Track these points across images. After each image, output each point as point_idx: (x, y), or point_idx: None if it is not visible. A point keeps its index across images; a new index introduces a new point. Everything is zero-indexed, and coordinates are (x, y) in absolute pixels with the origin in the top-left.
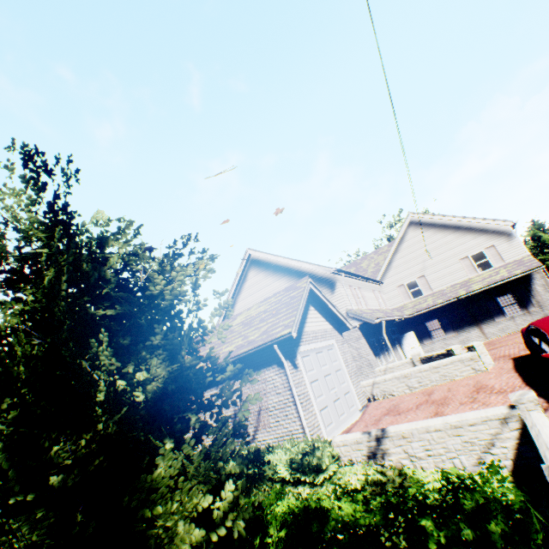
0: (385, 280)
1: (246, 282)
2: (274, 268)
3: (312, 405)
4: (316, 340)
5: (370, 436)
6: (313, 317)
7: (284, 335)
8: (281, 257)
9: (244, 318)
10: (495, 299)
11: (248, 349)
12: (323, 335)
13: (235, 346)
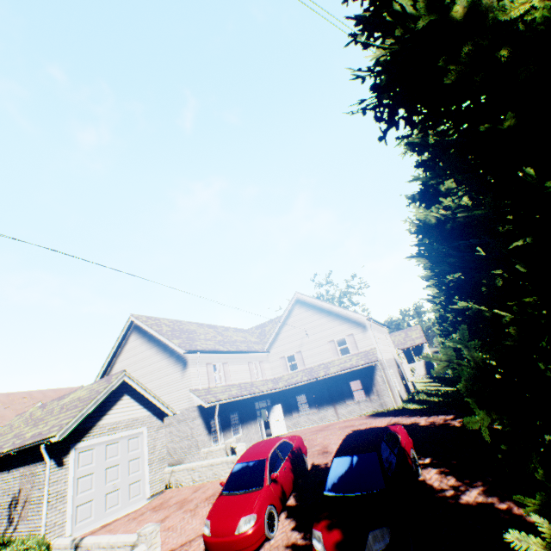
0: (272, 349)
1: (127, 345)
2: (149, 337)
3: (66, 502)
4: (114, 431)
5: (73, 543)
6: (123, 407)
7: (52, 437)
8: (153, 330)
9: (70, 399)
10: (348, 383)
11: (30, 442)
12: (130, 424)
13: (33, 434)
